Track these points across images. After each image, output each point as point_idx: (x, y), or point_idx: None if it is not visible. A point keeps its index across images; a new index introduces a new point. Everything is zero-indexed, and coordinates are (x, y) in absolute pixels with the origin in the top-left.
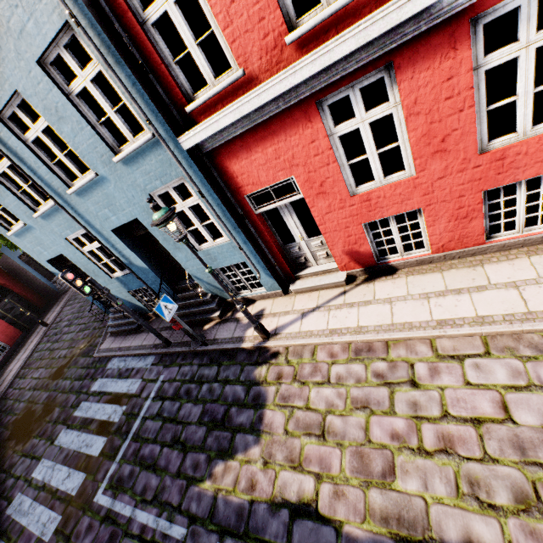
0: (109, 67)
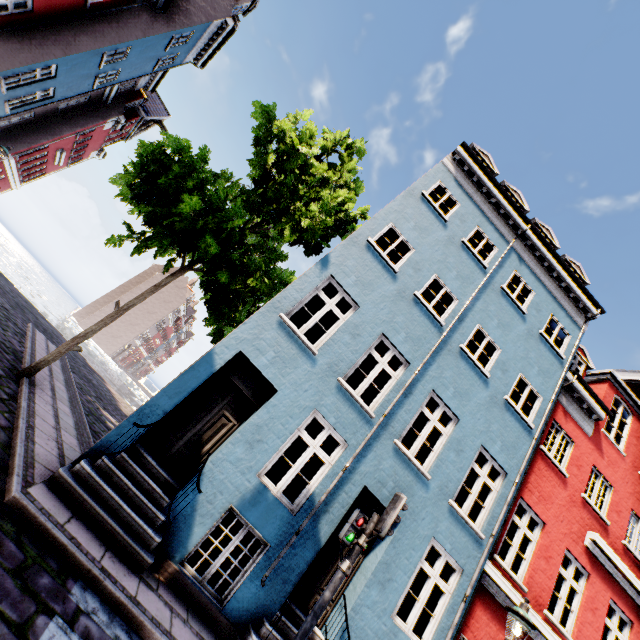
0: (507, 505)
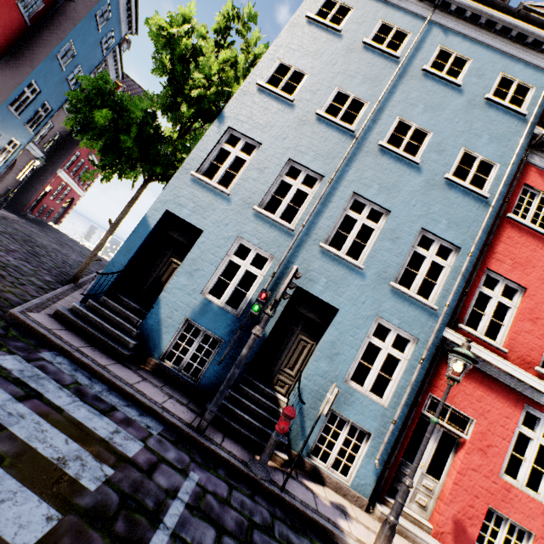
0: (462, 275)
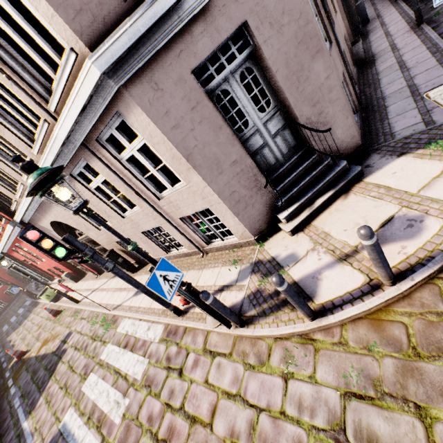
0: None
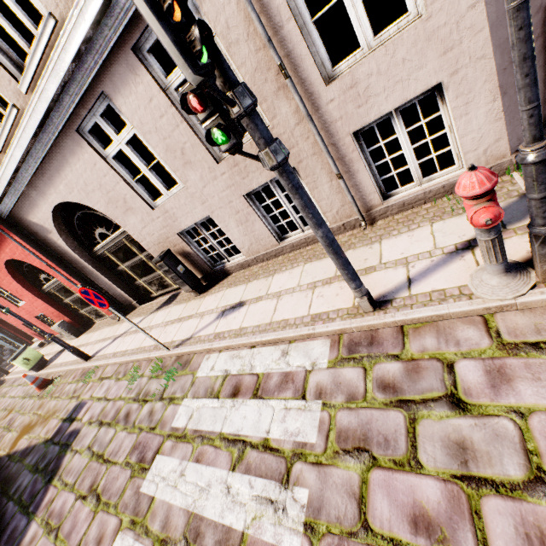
0: None
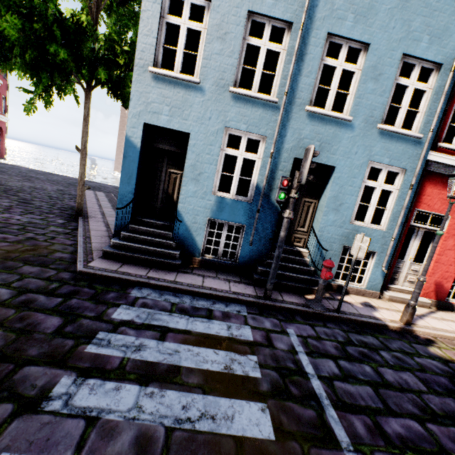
0: (445, 95)
